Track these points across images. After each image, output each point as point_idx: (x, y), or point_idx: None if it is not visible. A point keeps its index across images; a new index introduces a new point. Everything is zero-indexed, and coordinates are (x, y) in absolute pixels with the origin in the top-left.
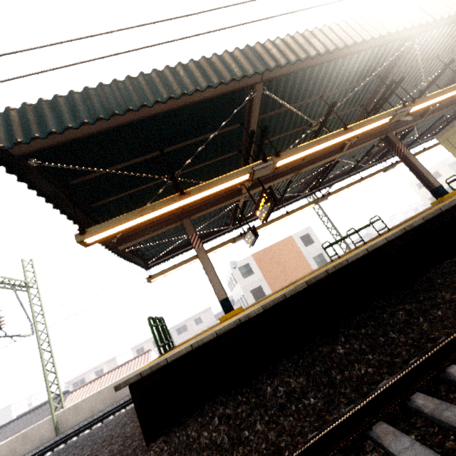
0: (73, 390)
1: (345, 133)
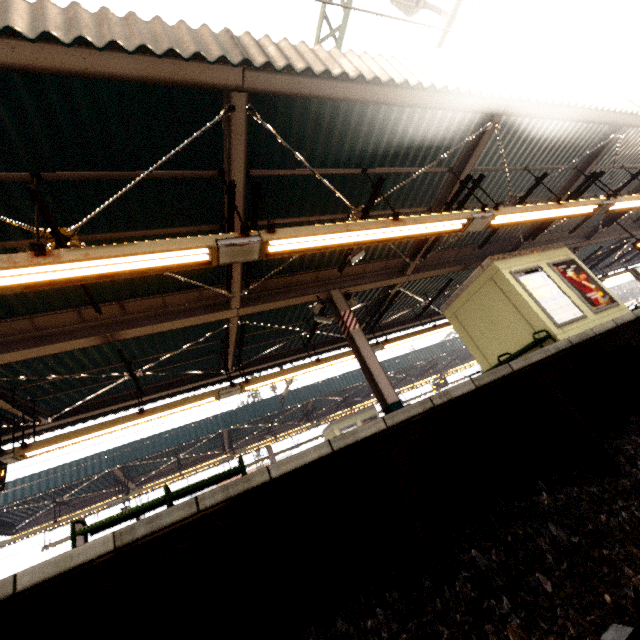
0: None
1: (178, 478)
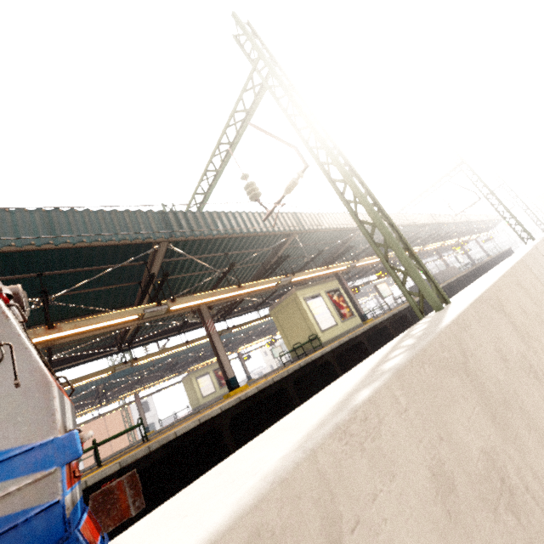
0: None
1: None
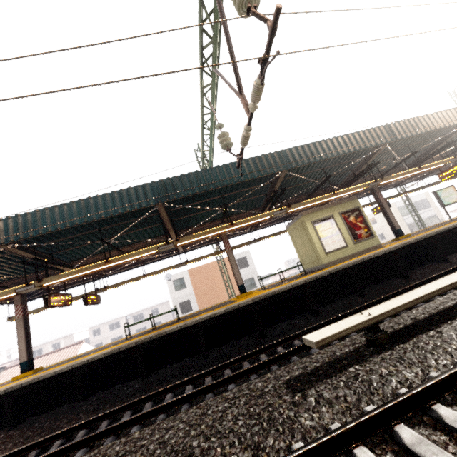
0: (9, 367)
1: (104, 265)
